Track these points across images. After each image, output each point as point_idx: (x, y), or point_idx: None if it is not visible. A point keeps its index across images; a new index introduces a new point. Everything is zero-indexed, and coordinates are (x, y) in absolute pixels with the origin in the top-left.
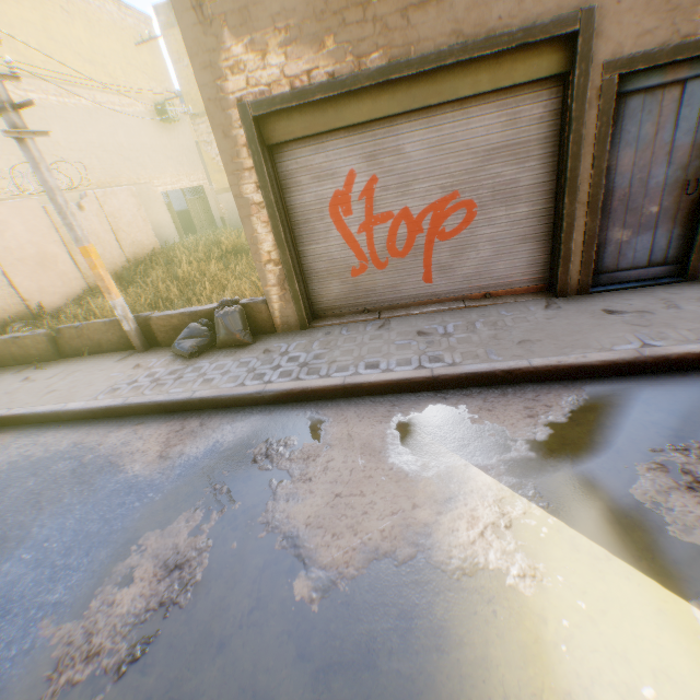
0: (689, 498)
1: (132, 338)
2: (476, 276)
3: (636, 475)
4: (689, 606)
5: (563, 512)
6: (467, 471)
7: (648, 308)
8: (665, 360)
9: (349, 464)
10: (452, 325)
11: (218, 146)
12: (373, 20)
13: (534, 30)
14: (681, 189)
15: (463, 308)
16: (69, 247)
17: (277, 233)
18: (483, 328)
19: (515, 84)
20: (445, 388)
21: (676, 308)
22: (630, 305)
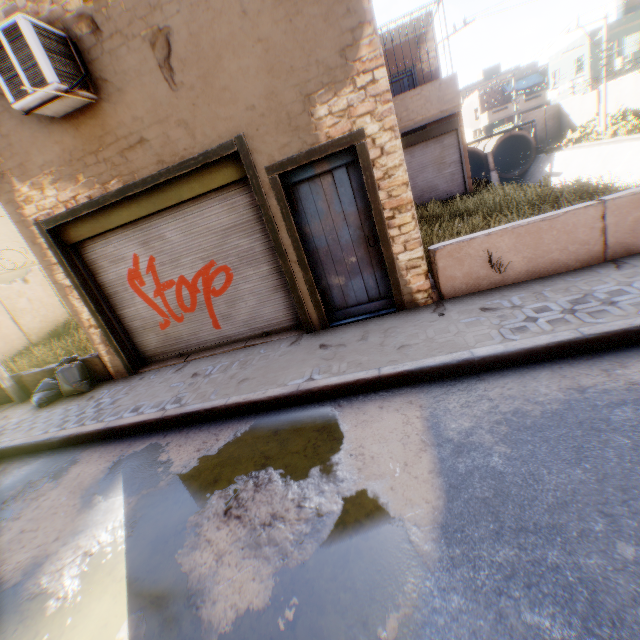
0: (217, 522)
1: (11, 393)
2: (252, 320)
3: (207, 502)
4: (126, 619)
5: (135, 539)
6: (115, 505)
7: (348, 341)
8: (312, 392)
9: (55, 501)
10: (220, 365)
11: (33, 250)
12: (104, 160)
13: (208, 153)
14: (368, 243)
15: (242, 348)
16: (13, 314)
17: (89, 306)
18: (235, 368)
19: (219, 186)
20: (173, 426)
21: (364, 340)
22: (341, 339)
